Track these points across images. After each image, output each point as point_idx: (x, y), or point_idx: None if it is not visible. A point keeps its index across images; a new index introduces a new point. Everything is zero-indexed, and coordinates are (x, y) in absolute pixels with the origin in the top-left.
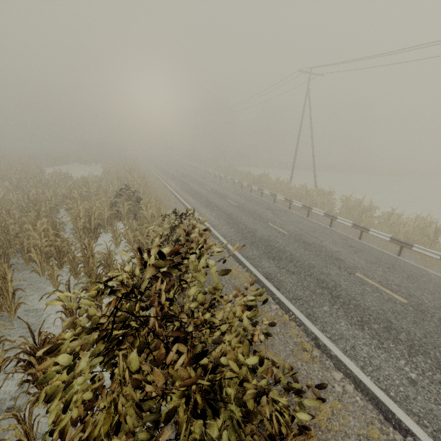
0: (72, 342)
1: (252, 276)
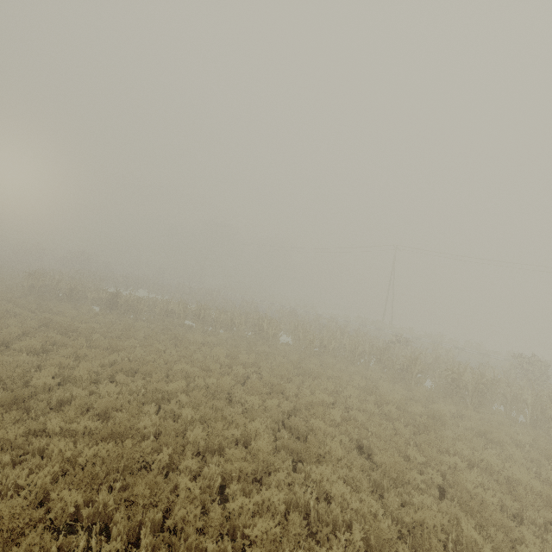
0: None
1: None
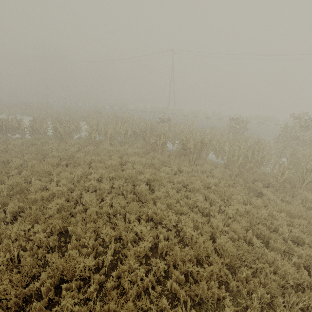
0: (300, 132)
1: None
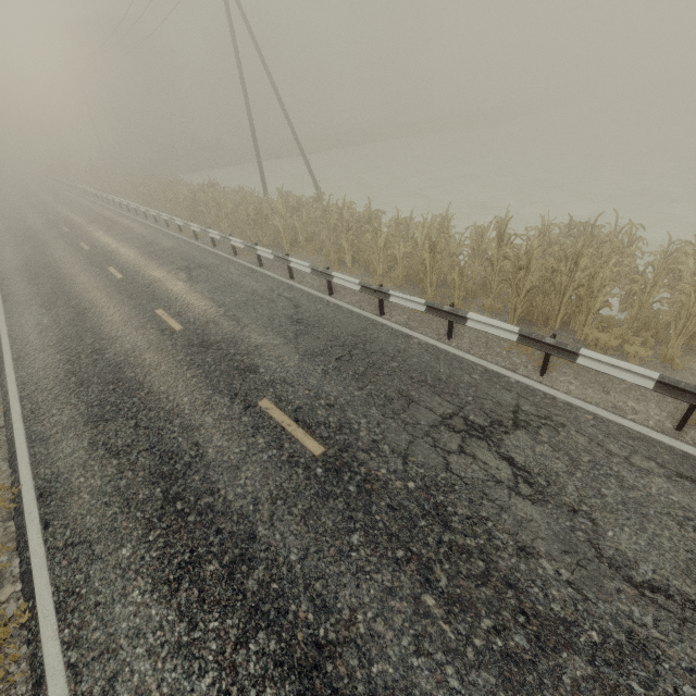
0: None
1: (3, 505)
